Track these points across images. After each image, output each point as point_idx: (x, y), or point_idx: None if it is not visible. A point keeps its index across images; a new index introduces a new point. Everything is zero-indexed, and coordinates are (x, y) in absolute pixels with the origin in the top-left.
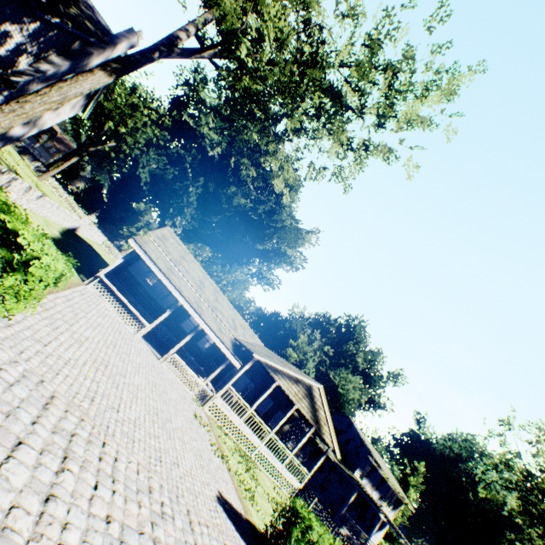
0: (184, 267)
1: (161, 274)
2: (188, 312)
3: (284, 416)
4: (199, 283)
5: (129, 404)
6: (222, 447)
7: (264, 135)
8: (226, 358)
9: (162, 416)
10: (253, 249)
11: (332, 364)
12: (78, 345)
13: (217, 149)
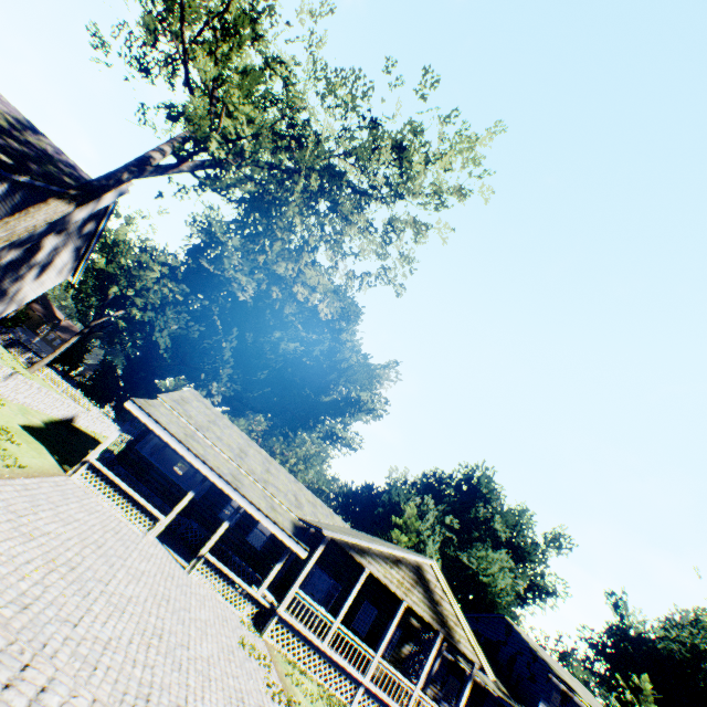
0: (214, 433)
1: (174, 441)
2: (228, 495)
3: (391, 624)
4: (239, 452)
5: (104, 618)
6: (292, 690)
7: (273, 241)
8: (291, 552)
9: (169, 639)
10: (318, 403)
11: (462, 542)
12: (25, 539)
13: (249, 292)
